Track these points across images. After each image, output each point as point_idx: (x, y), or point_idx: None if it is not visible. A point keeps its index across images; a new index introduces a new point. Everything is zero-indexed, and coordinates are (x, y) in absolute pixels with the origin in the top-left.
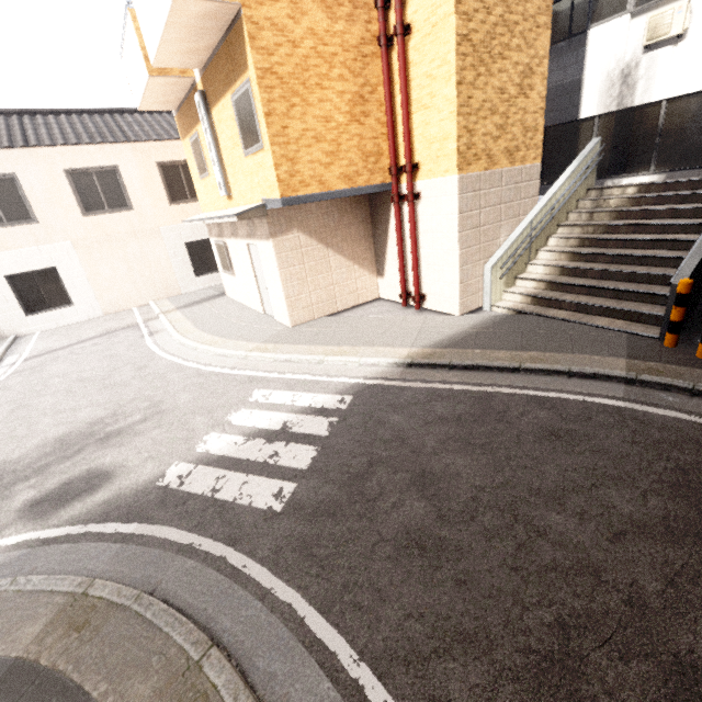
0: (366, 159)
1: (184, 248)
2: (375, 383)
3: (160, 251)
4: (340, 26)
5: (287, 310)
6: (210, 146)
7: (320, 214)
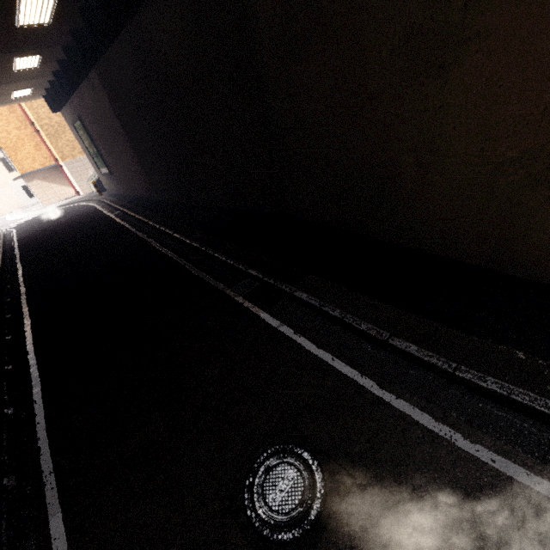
0: (46, 159)
1: (21, 188)
2: (48, 212)
3: (11, 191)
4: (23, 132)
5: (42, 202)
6: (6, 159)
7: (43, 174)
